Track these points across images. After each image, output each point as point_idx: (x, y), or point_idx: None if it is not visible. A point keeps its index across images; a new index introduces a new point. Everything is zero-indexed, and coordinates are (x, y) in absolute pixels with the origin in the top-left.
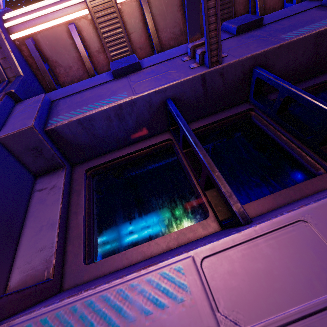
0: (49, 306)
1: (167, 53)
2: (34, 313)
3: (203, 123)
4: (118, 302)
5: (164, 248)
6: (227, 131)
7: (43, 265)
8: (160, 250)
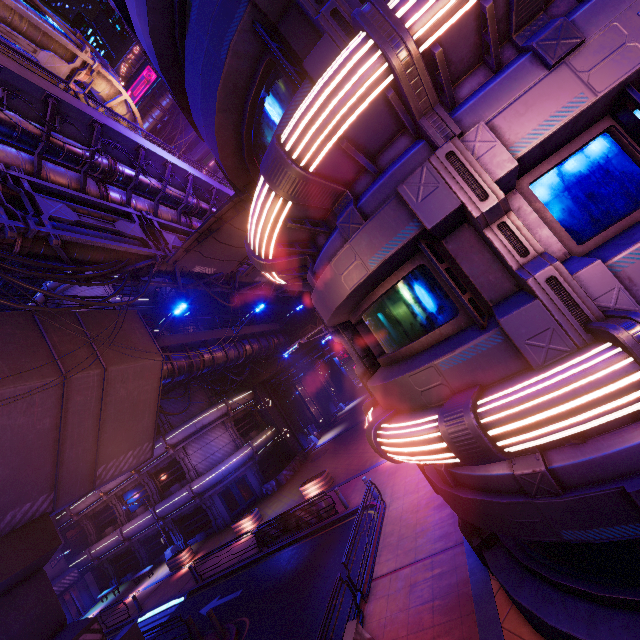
0: (628, 249)
1: (610, 1)
2: (622, 253)
3: None
4: None
5: (639, 218)
6: None
7: (559, 253)
8: (636, 221)
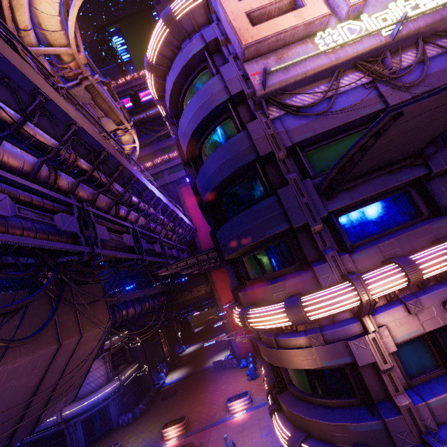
0: (433, 399)
1: (431, 298)
2: (431, 400)
3: (437, 328)
4: (446, 398)
5: (432, 377)
6: (442, 327)
7: (403, 384)
8: (431, 378)
